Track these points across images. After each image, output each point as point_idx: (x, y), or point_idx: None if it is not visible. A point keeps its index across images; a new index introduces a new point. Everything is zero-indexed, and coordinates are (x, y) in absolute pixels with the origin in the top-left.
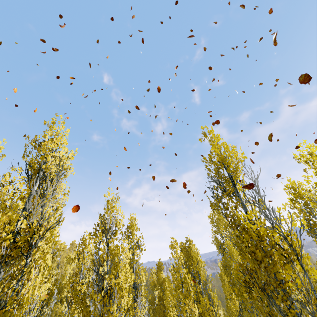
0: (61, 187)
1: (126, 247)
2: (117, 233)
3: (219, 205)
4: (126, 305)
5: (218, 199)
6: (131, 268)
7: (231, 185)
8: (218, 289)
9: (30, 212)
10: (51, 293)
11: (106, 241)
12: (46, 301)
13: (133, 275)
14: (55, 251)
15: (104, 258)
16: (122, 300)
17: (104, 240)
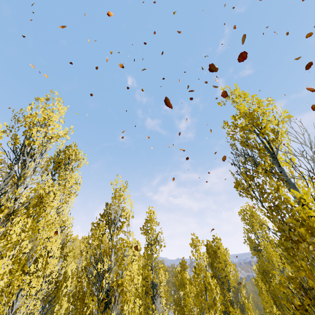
0: (73, 177)
1: (131, 242)
2: (123, 224)
3: (248, 182)
4: (138, 308)
5: (247, 176)
6: (149, 265)
7: (267, 156)
8: (254, 294)
9: (4, 193)
10: (58, 286)
11: (110, 233)
12: (54, 295)
13: (152, 273)
14: (65, 242)
15: (107, 253)
16: (125, 306)
17: (107, 233)
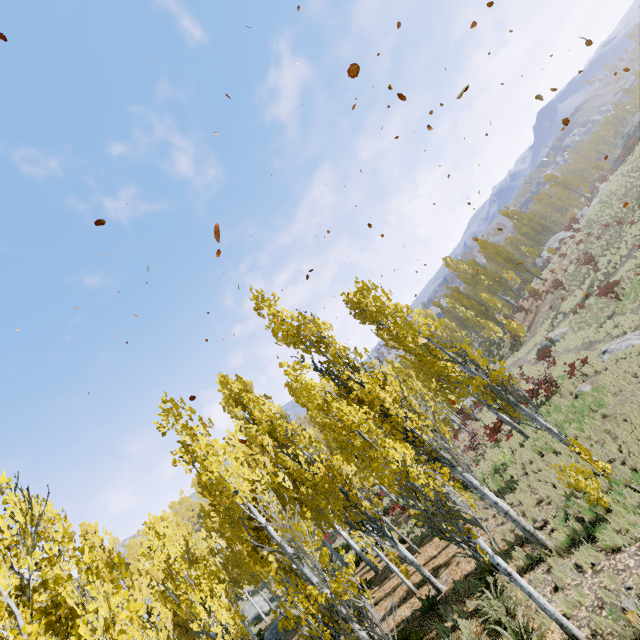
0: None
1: None
2: None
3: None
4: None
5: None
6: None
7: None
8: None
9: None
10: None
11: None
12: None
13: None
14: None
15: None
16: None
17: None
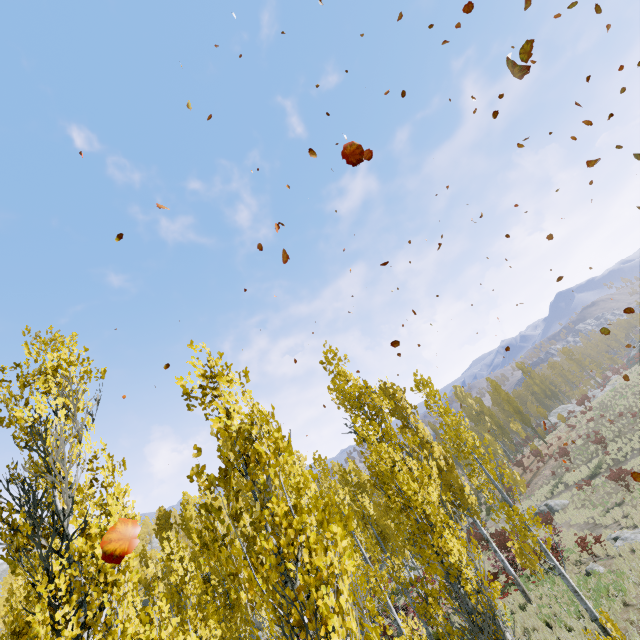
0: None
1: None
2: None
3: None
4: None
5: None
6: None
7: None
8: None
9: None
10: None
11: None
12: None
13: None
14: None
15: None
16: None
17: None
